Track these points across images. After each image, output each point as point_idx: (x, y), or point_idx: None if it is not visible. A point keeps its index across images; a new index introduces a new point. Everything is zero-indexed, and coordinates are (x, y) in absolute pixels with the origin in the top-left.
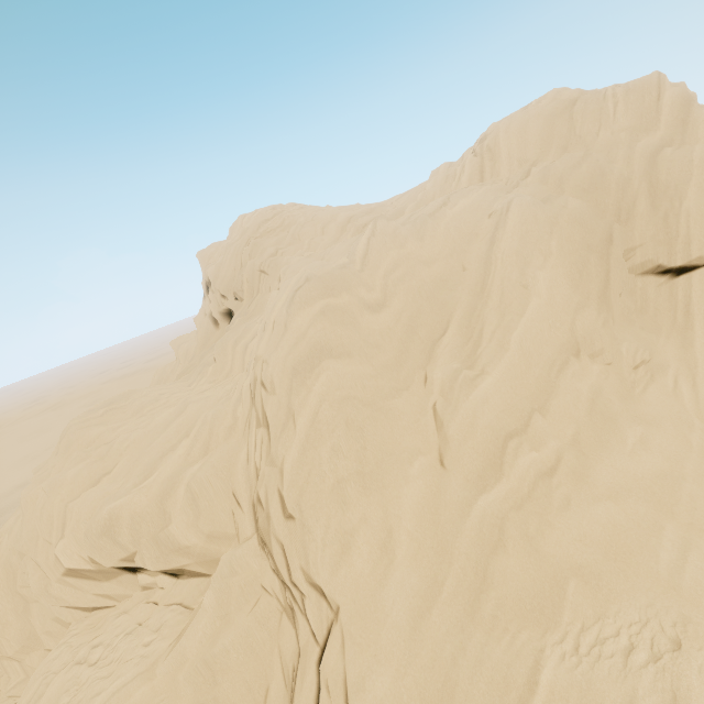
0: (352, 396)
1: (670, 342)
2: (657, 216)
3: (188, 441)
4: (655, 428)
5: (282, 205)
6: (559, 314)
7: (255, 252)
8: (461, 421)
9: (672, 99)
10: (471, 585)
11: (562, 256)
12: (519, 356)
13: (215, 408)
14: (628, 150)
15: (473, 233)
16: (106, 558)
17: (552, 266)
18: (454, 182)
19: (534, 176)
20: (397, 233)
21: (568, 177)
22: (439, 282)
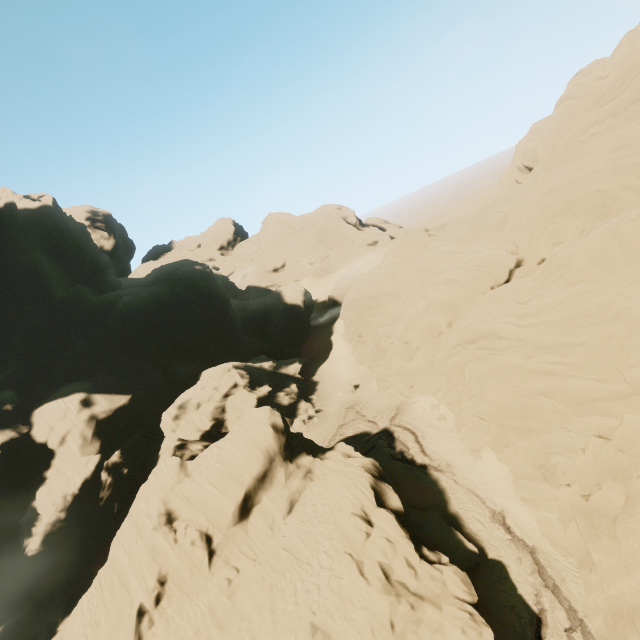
0: (566, 112)
1: None
2: None
3: None
4: None
5: None
6: None
7: None
8: (588, 120)
9: None
10: (559, 156)
11: None
12: (627, 96)
13: None
14: None
15: None
16: (523, 161)
17: None
18: None
19: None
20: (633, 39)
21: None
22: None
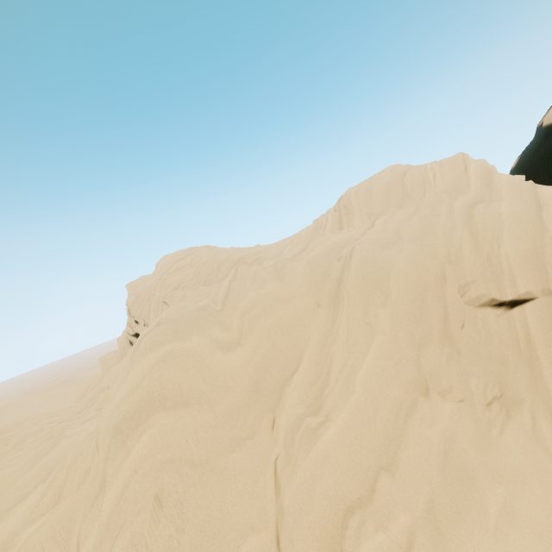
0: (177, 458)
1: (519, 372)
2: (481, 257)
3: (43, 487)
4: (519, 487)
5: (197, 247)
6: (403, 350)
7: (164, 285)
8: (298, 487)
9: (476, 170)
10: None
11: (401, 295)
12: (365, 399)
13: (77, 448)
14: (449, 206)
15: (326, 274)
16: None
17: (393, 304)
18: (321, 230)
19: (377, 226)
20: (257, 276)
21: (403, 227)
22: (295, 318)
